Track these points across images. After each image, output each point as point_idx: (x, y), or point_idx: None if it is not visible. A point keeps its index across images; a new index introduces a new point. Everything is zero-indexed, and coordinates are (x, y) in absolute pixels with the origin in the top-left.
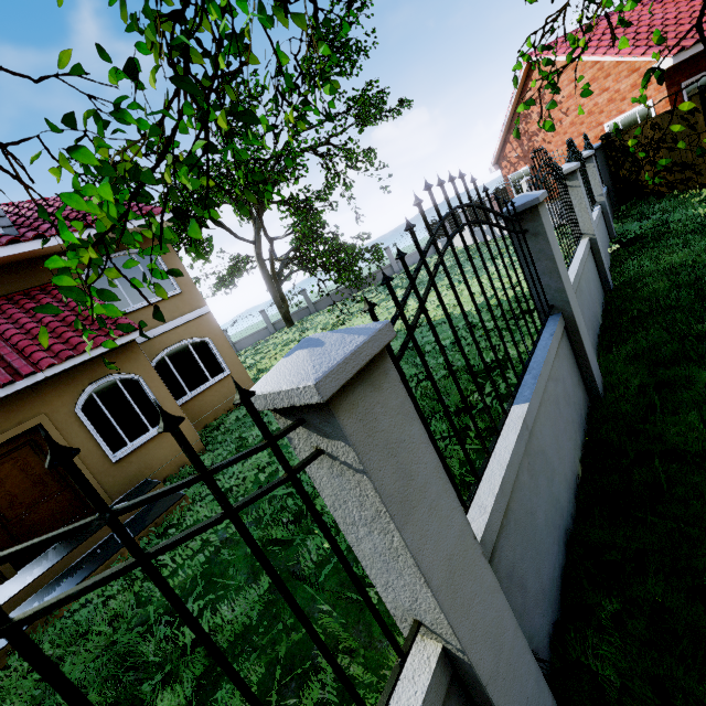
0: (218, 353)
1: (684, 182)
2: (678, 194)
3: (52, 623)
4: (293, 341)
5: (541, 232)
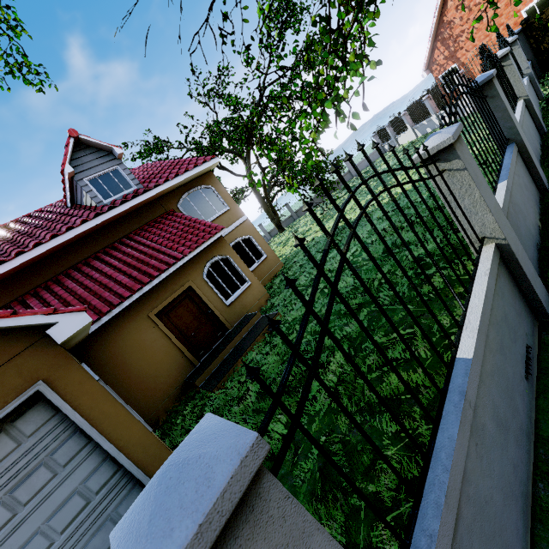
0: (258, 244)
1: None
2: None
3: (239, 369)
4: (292, 237)
5: (495, 94)
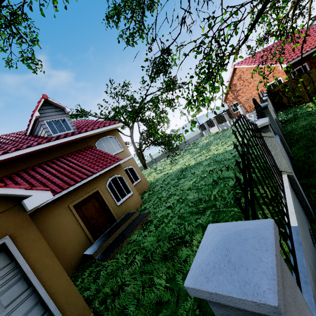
0: (137, 172)
1: (299, 102)
2: (298, 106)
3: (126, 246)
4: (153, 172)
5: (269, 113)
